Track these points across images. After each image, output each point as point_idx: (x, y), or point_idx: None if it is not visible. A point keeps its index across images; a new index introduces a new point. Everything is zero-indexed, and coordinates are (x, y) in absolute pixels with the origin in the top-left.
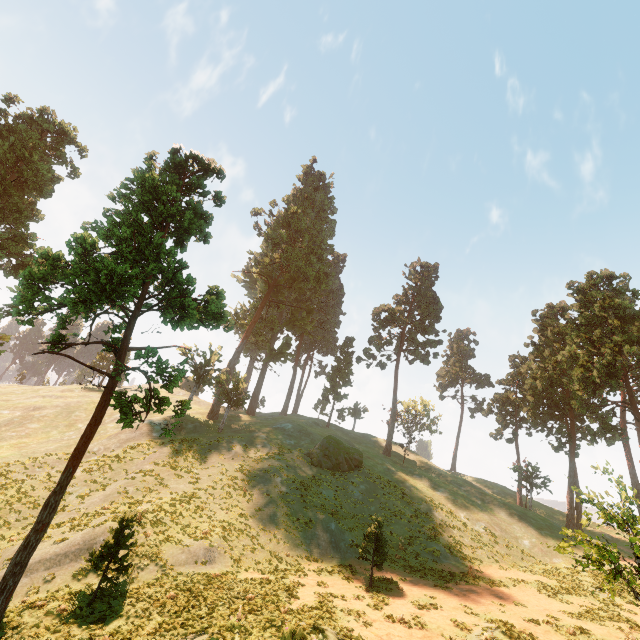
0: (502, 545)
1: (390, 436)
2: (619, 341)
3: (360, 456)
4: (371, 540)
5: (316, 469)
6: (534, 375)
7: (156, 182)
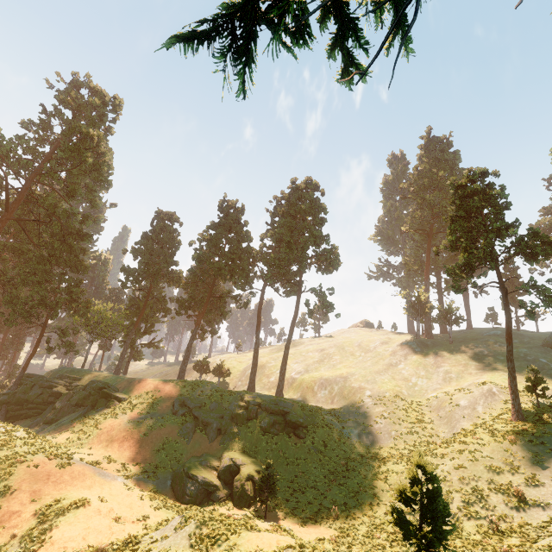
0: None
1: None
2: None
3: None
4: None
5: None
6: None
7: (497, 193)
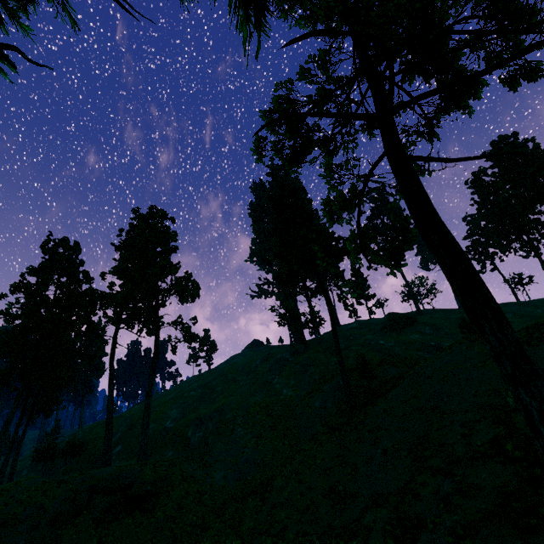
0: (526, 317)
1: (416, 303)
2: (532, 172)
3: (413, 315)
4: (464, 327)
5: (395, 332)
6: (488, 220)
7: (300, 205)
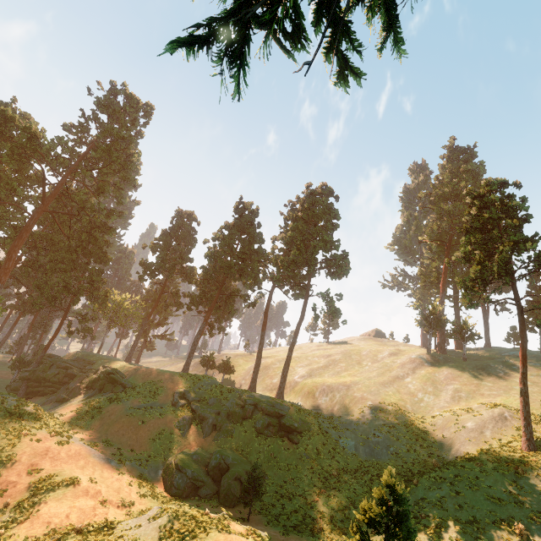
0: None
1: None
2: None
3: None
4: None
5: None
6: None
7: (516, 205)
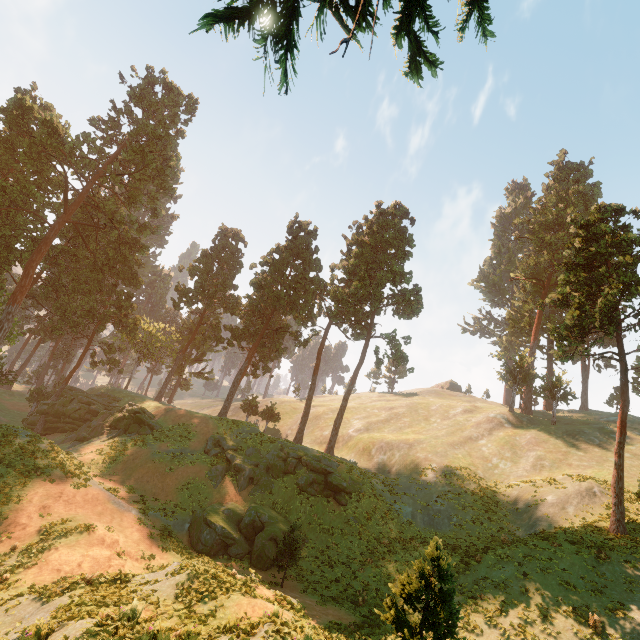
0: None
1: None
2: None
3: None
4: None
5: None
6: None
7: (632, 238)
